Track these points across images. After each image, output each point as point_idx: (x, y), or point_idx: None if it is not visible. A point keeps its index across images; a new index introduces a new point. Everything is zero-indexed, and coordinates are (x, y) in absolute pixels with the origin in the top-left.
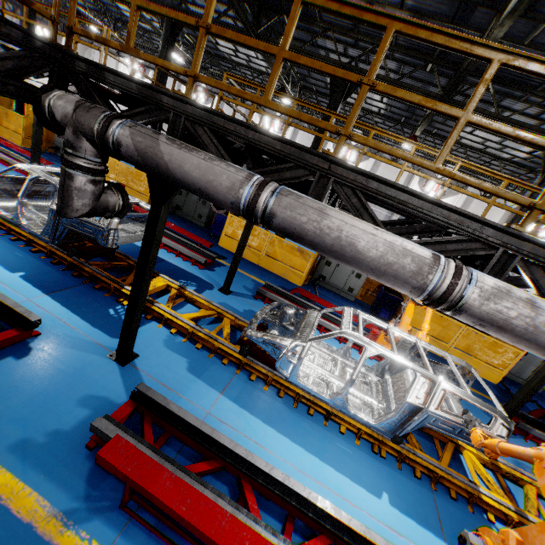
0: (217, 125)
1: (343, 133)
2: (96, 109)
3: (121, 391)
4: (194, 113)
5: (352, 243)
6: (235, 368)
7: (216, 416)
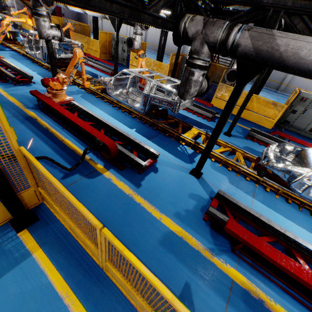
0: None
1: None
2: (218, 22)
3: (203, 192)
4: (293, 6)
5: None
6: (254, 183)
7: (256, 211)
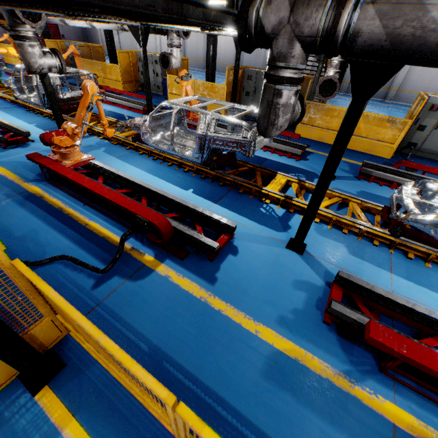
0: None
1: None
2: None
3: (314, 275)
4: None
5: None
6: (386, 248)
7: (401, 294)
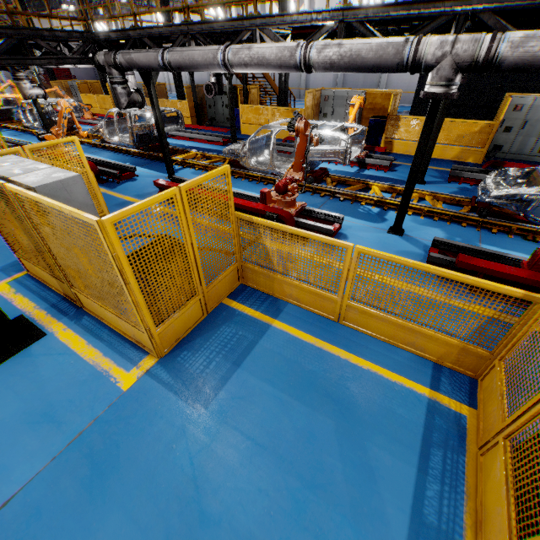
0: (149, 34)
1: (185, 9)
2: (110, 52)
3: None
4: (141, 34)
5: (193, 58)
6: None
7: None
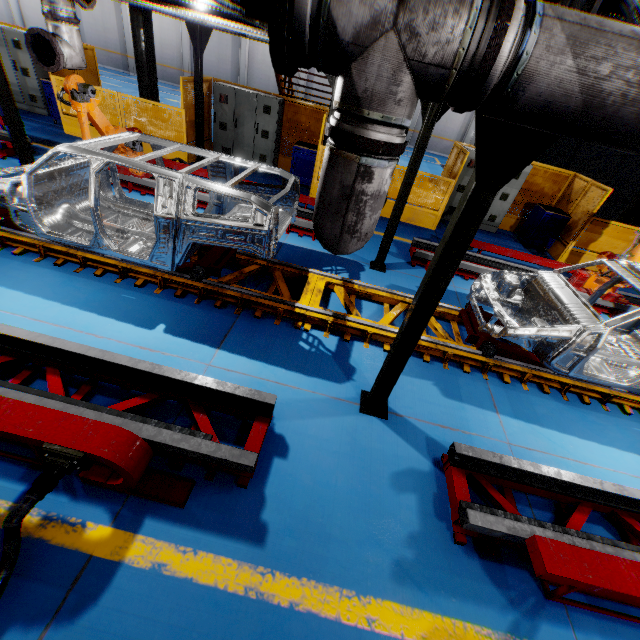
0: None
1: None
2: None
3: (415, 453)
4: None
5: None
6: (479, 373)
7: (519, 445)
